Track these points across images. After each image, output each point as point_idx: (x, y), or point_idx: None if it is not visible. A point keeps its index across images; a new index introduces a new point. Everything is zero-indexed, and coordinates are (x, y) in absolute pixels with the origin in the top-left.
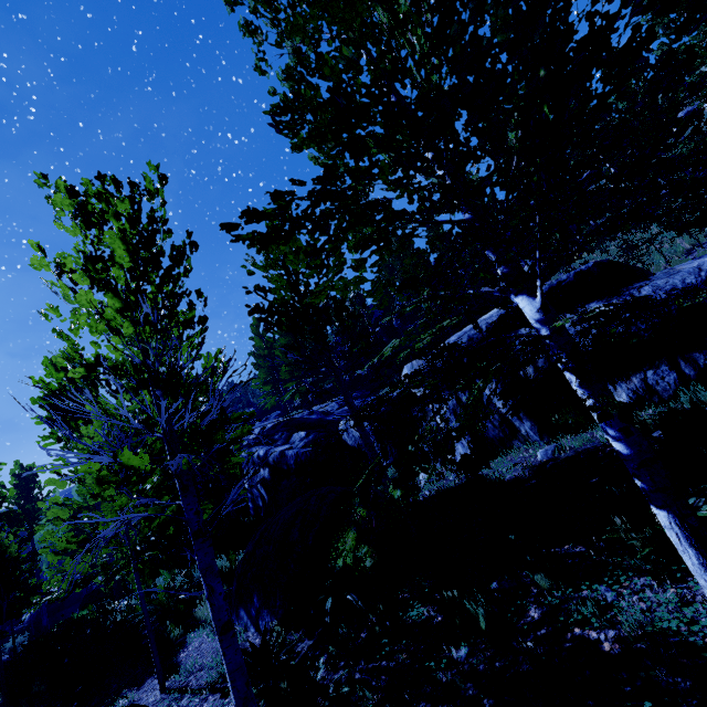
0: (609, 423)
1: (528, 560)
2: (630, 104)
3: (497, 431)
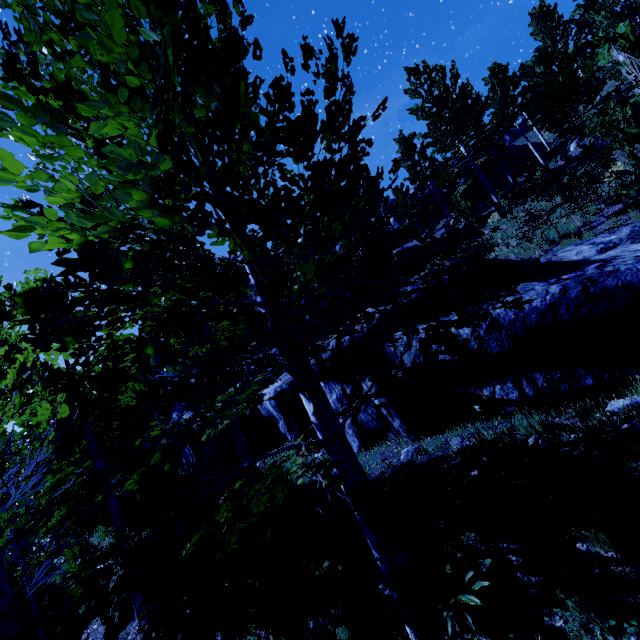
0: (369, 536)
1: (332, 613)
2: (545, 69)
3: (375, 423)
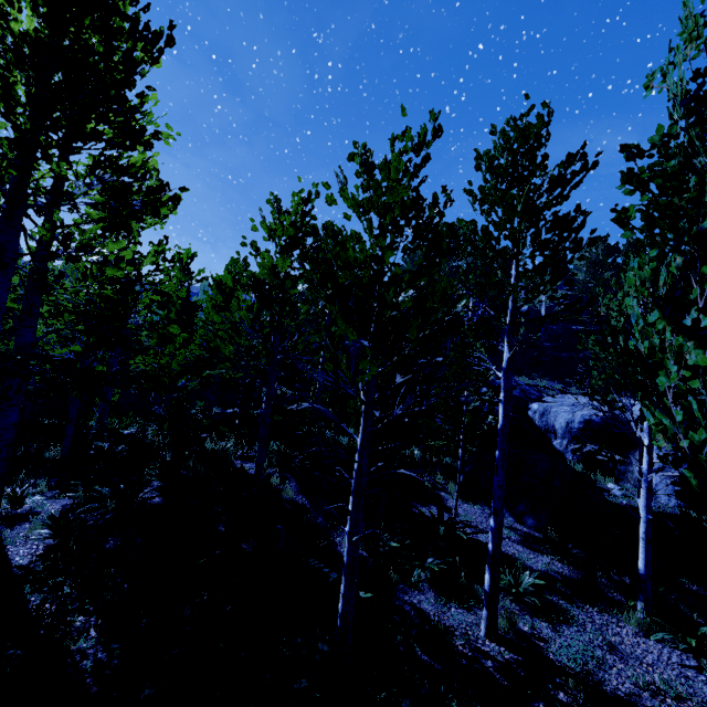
0: None
1: None
2: None
3: None
